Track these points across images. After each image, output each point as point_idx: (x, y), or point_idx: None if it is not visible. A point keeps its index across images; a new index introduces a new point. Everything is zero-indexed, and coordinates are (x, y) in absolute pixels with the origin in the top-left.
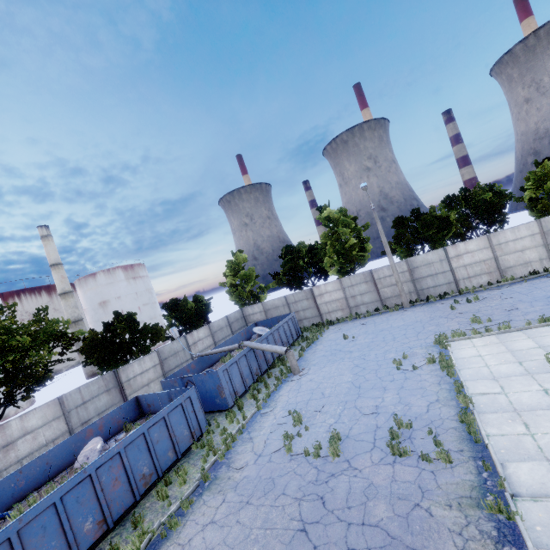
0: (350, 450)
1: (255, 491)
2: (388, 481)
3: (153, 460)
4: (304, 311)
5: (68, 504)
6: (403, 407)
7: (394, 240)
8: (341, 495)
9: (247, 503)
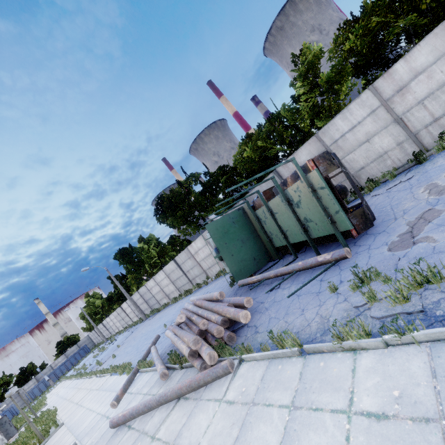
0: None
1: None
2: None
3: None
4: (98, 337)
5: None
6: None
7: None
8: None
9: None
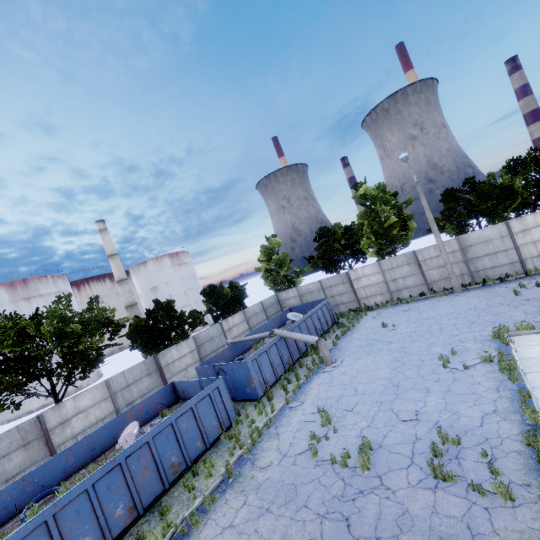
0: (382, 464)
1: (276, 497)
2: (428, 512)
3: (181, 449)
4: (340, 296)
5: (100, 491)
6: (450, 416)
7: (442, 215)
8: (369, 520)
9: (268, 510)
